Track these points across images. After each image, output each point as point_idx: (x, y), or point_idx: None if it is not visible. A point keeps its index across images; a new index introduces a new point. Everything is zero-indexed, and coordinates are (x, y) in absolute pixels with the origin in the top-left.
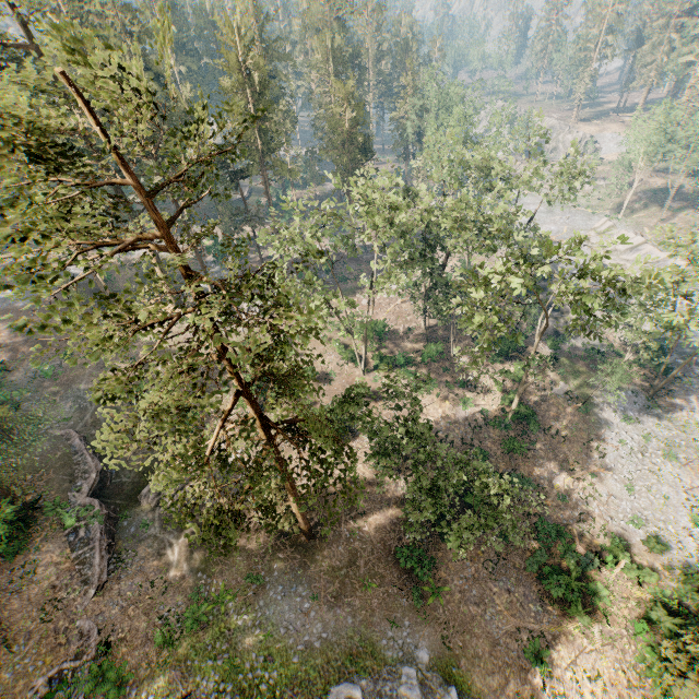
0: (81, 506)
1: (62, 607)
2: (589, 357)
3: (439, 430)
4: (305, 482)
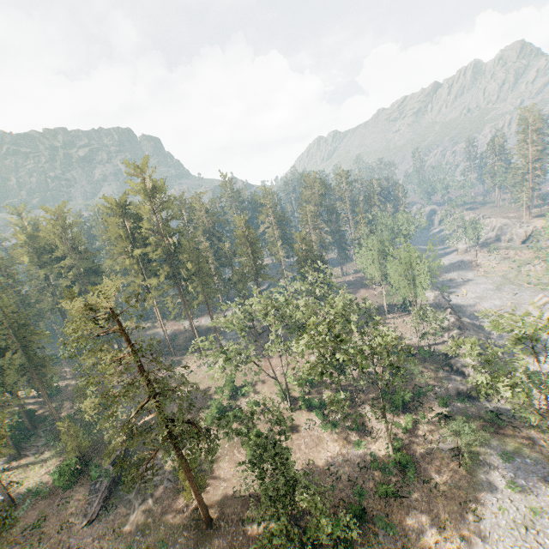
0: (105, 469)
1: (69, 526)
2: (485, 419)
3: (332, 464)
4: (223, 483)
